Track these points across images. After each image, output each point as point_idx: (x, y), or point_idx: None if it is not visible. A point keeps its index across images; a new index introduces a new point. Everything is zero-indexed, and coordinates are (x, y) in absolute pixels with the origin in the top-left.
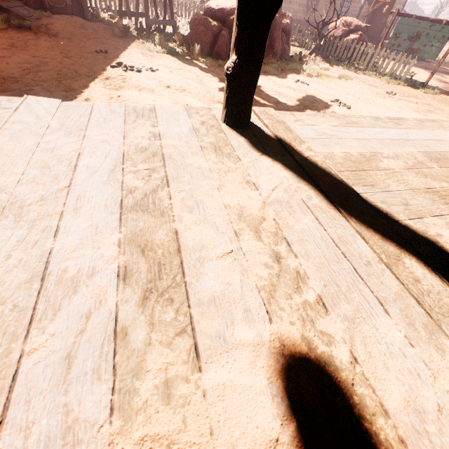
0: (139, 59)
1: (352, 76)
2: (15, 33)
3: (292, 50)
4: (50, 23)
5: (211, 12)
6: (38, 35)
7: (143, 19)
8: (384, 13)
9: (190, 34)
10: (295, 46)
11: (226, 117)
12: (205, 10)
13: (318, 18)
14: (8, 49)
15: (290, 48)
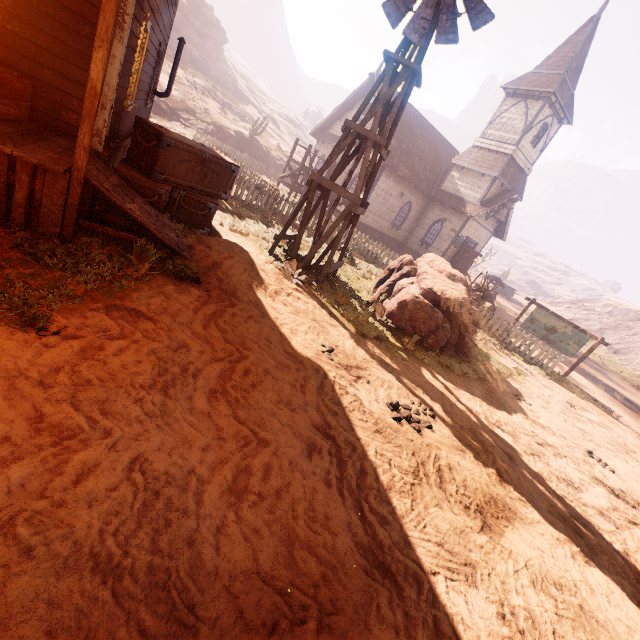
0: (376, 366)
1: (516, 364)
2: (175, 290)
3: None
4: (214, 262)
5: (435, 298)
6: (214, 296)
7: (254, 214)
8: (469, 260)
9: (399, 310)
10: None
11: None
12: (426, 292)
13: (400, 236)
14: (226, 375)
15: None
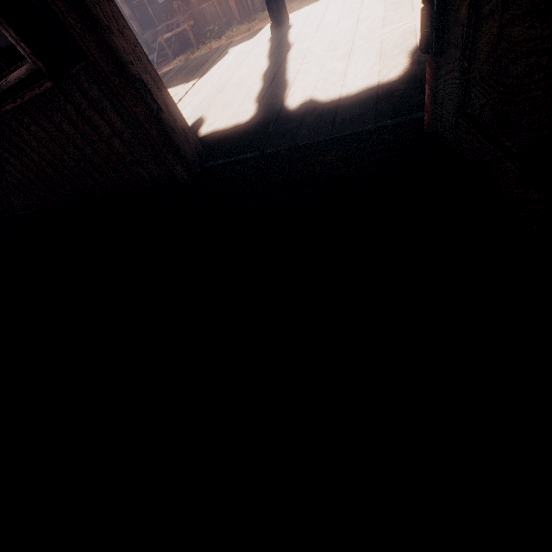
0: None
1: None
2: (293, 3)
3: None
4: None
5: None
6: None
7: None
8: None
9: None
10: None
11: None
12: None
13: None
14: None
15: None
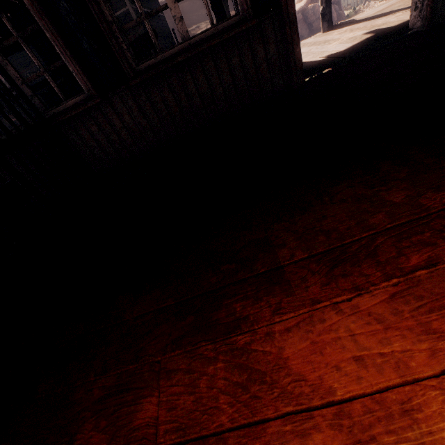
0: None
1: None
2: None
3: (346, 13)
4: None
5: None
6: None
7: None
8: None
9: None
10: (348, 10)
11: (324, 30)
12: None
13: None
14: None
15: (343, 12)
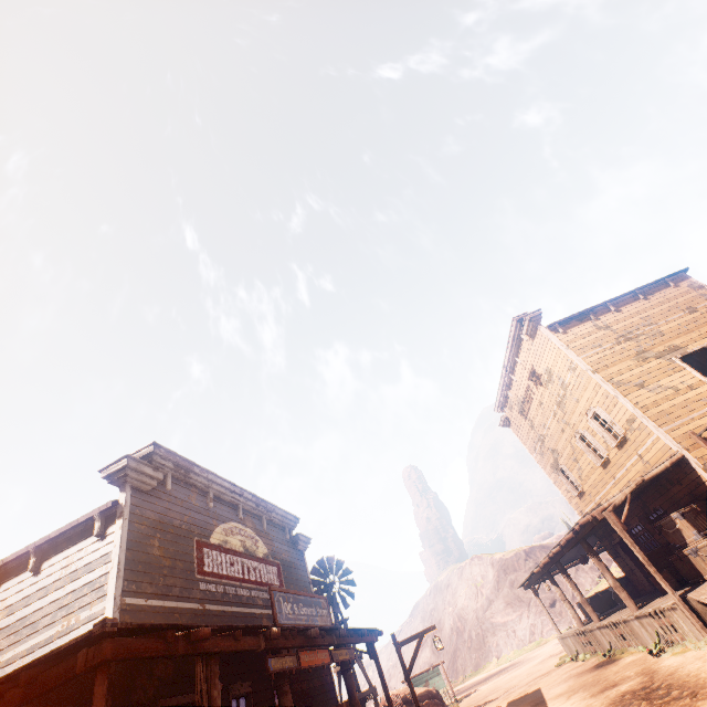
0: None
1: None
2: None
3: None
4: None
5: (427, 696)
6: None
7: None
8: None
9: None
10: None
11: (583, 624)
12: (423, 698)
13: None
14: None
15: None
